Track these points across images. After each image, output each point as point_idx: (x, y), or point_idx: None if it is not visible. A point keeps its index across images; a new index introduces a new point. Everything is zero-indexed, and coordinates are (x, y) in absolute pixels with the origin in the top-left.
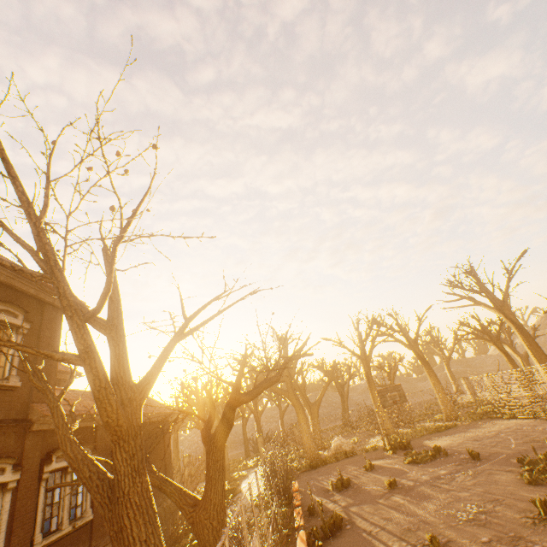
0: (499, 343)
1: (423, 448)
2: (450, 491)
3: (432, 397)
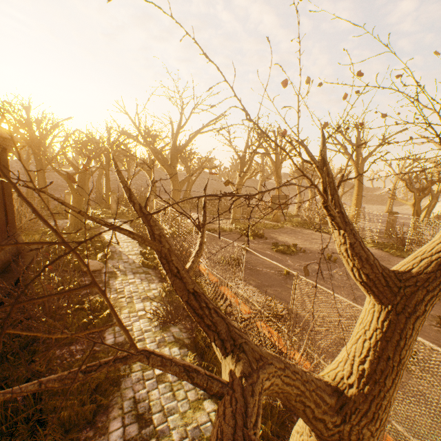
0: None
1: (275, 240)
2: (344, 288)
3: None
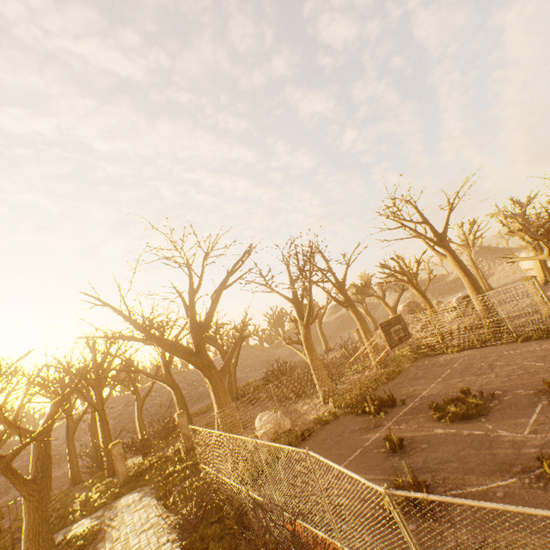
0: (417, 284)
1: (419, 398)
2: None
3: (298, 360)
